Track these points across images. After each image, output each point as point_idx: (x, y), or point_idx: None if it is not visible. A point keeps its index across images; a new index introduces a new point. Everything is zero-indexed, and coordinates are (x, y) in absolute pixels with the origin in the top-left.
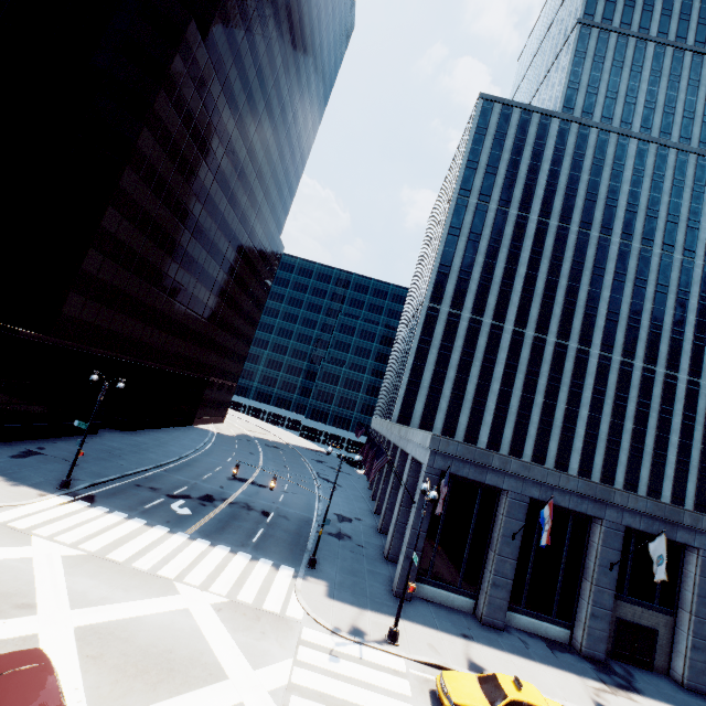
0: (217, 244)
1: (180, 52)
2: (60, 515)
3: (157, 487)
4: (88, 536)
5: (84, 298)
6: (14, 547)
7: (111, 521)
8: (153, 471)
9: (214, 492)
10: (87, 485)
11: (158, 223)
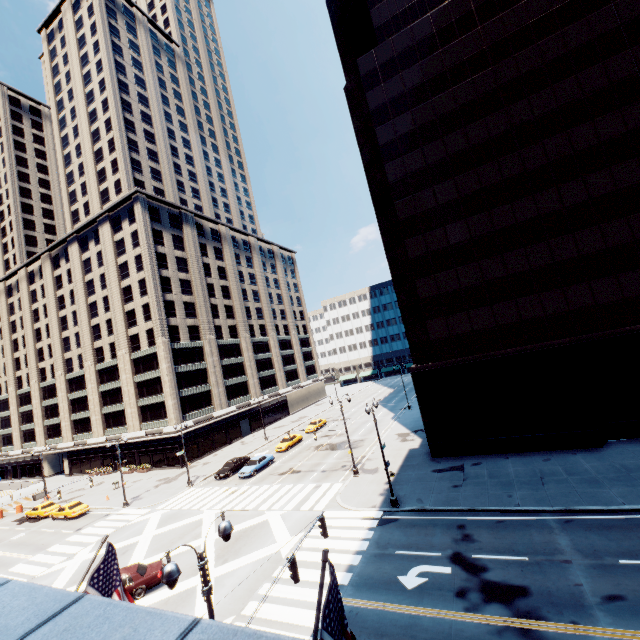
0: (638, 70)
1: (367, 90)
2: (343, 525)
3: (477, 537)
4: (312, 548)
5: (442, 317)
6: (288, 533)
7: (346, 546)
8: (540, 516)
9: (552, 592)
10: (411, 509)
11: (469, 194)
